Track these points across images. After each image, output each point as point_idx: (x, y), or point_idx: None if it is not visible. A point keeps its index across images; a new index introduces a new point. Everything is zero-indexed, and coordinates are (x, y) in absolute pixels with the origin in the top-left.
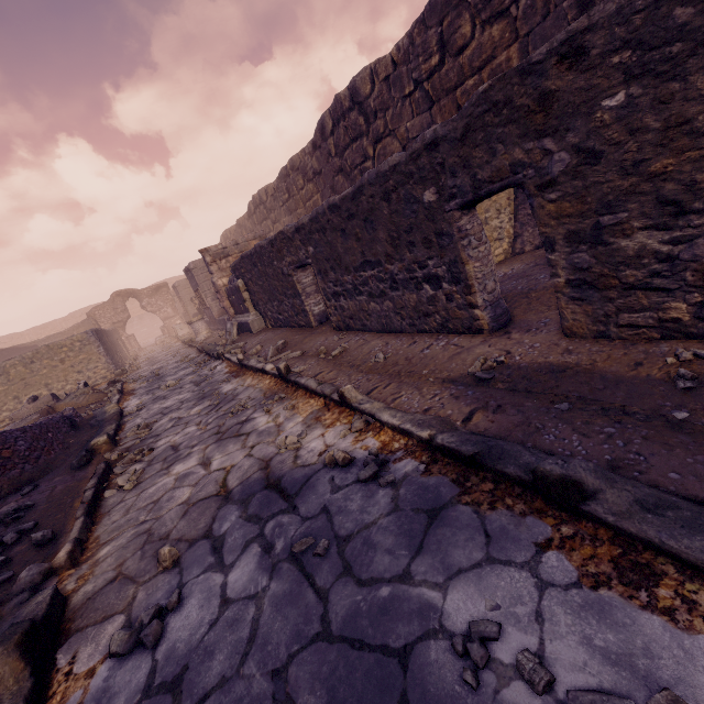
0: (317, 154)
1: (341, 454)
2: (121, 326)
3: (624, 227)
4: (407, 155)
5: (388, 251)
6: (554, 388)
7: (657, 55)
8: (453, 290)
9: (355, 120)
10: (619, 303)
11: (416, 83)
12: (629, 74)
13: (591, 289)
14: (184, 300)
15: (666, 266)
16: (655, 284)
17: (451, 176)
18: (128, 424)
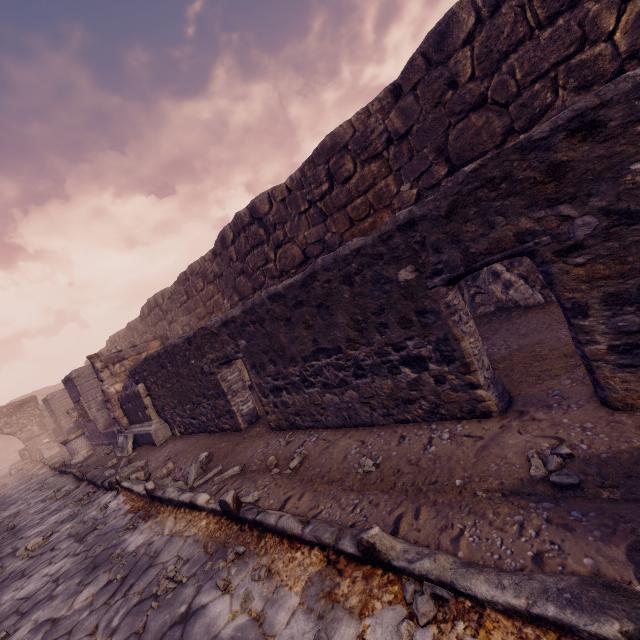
0: (217, 260)
1: None
2: None
3: None
4: (374, 237)
5: (351, 335)
6: None
7: None
8: (444, 371)
9: (256, 231)
10: None
11: (310, 203)
12: None
13: None
14: (57, 414)
15: None
16: None
17: (434, 252)
18: None
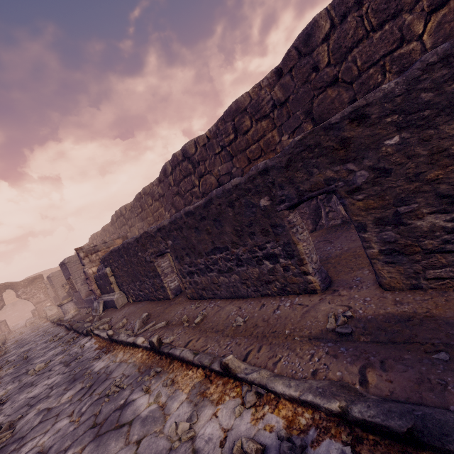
0: (161, 185)
1: (252, 446)
2: None
3: (416, 213)
4: (245, 178)
5: (234, 239)
6: (414, 337)
7: (415, 116)
8: (289, 263)
9: (186, 166)
10: (424, 263)
11: (222, 147)
12: (399, 126)
13: (400, 255)
14: (56, 287)
15: (453, 236)
16: (448, 248)
17: (280, 189)
18: None
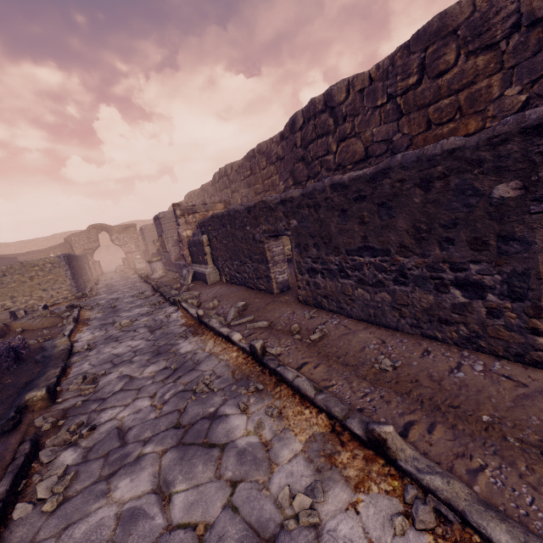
0: (283, 143)
1: None
2: (91, 252)
3: None
4: (481, 139)
5: (406, 242)
6: None
7: None
8: (505, 306)
9: (325, 120)
10: None
11: (389, 97)
12: None
13: None
14: (147, 241)
15: None
16: None
17: None
18: (74, 367)
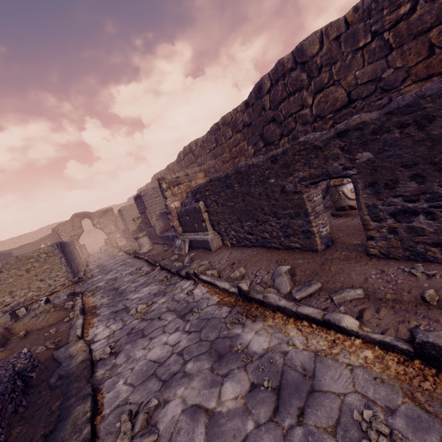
0: (249, 110)
1: None
2: (76, 238)
3: None
4: None
5: None
6: None
7: None
8: None
9: (297, 77)
10: None
11: (373, 35)
12: None
13: None
14: (126, 220)
15: None
16: None
17: None
18: (105, 392)
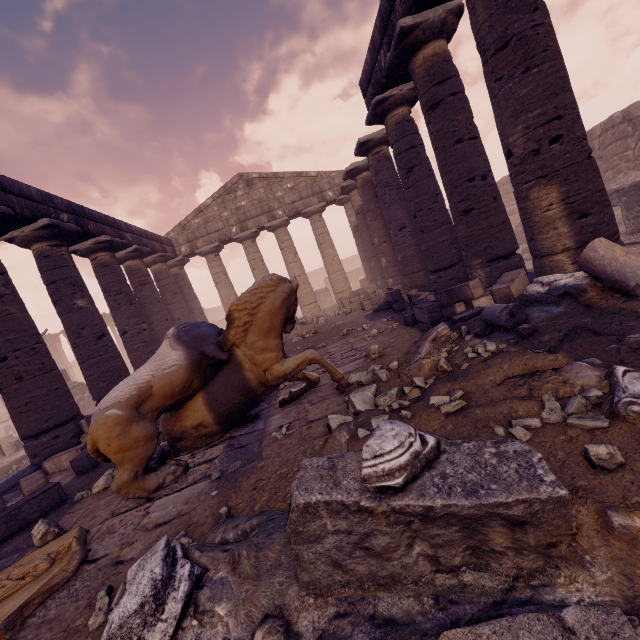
0: None
1: None
2: None
3: None
4: None
5: None
6: None
7: None
8: None
9: (624, 129)
10: None
11: None
12: None
13: None
14: None
15: None
16: None
17: None
18: None
